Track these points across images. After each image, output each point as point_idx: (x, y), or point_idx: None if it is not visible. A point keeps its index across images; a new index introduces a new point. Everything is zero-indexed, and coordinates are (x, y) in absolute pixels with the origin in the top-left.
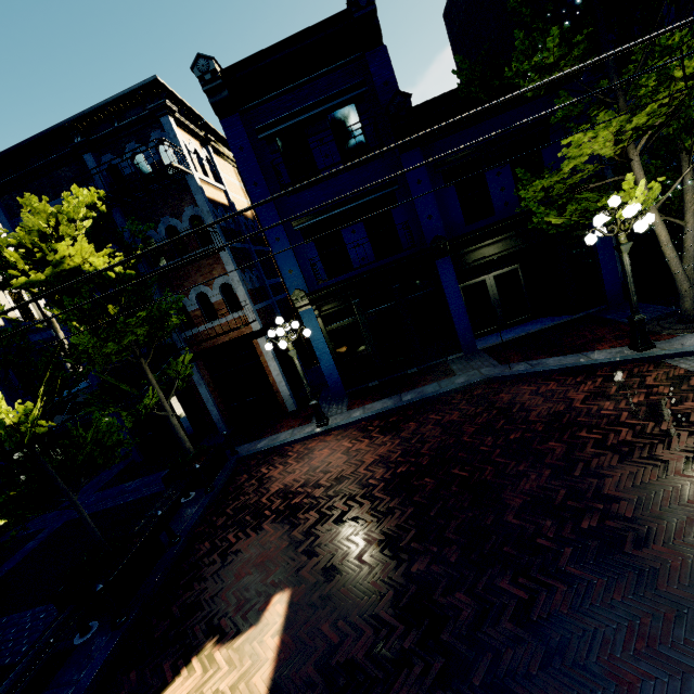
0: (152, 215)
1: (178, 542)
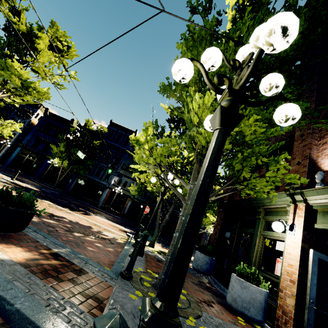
0: (20, 116)
1: None
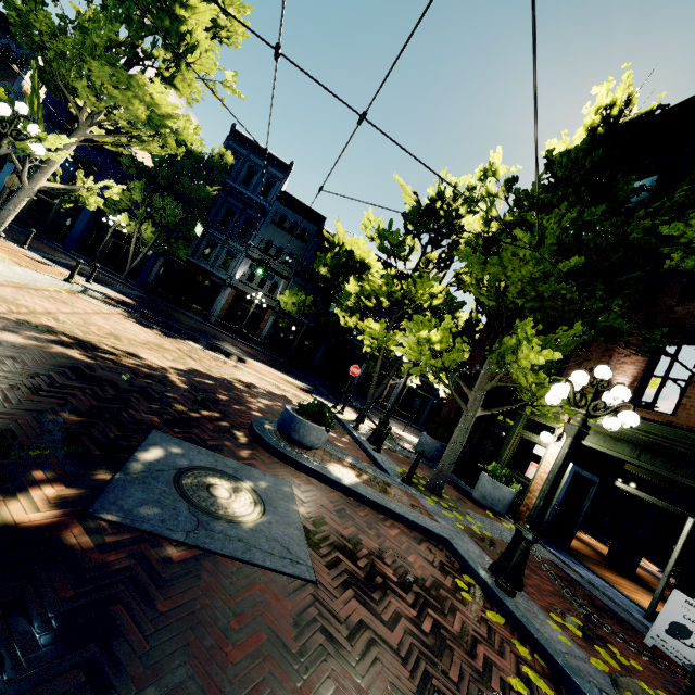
0: None
1: None
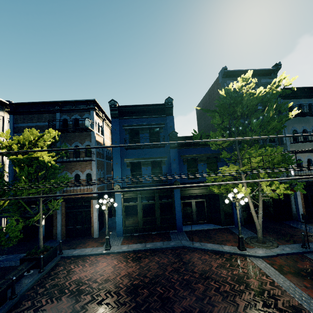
0: (72, 139)
1: (15, 298)
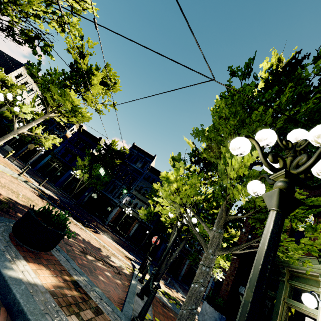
0: (58, 128)
1: None
